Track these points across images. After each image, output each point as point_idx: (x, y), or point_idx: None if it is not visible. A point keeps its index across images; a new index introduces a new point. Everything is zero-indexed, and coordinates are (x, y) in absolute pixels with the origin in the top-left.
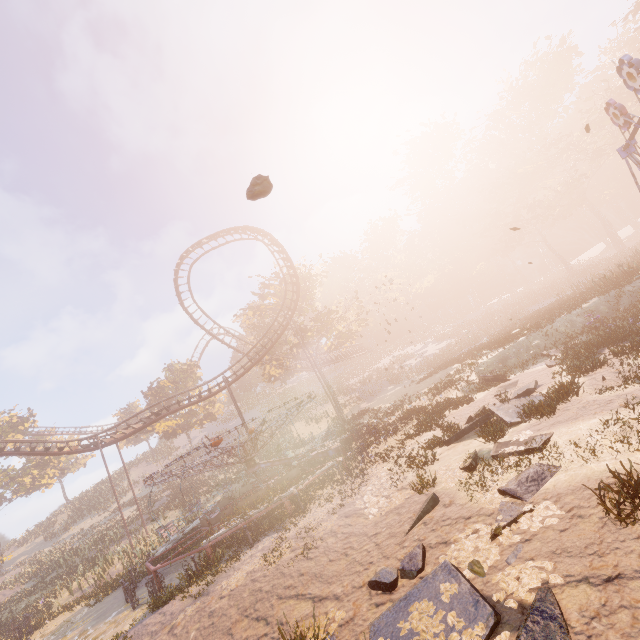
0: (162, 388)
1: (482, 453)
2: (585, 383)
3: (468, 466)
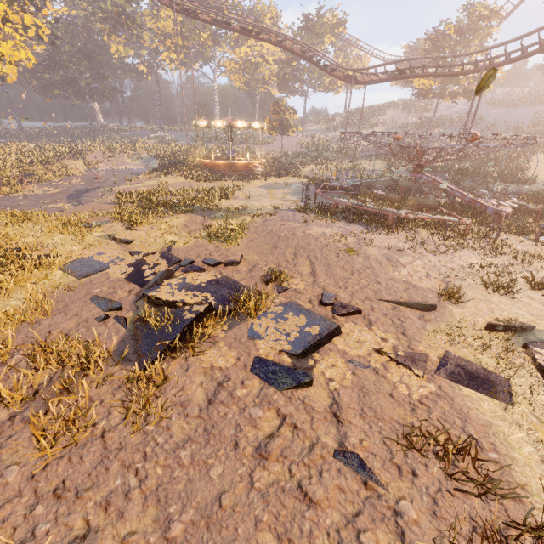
0: (444, 35)
1: (537, 334)
2: None
3: (487, 323)
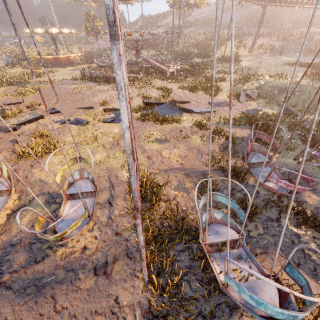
0: None
1: None
2: (178, 126)
3: (102, 109)
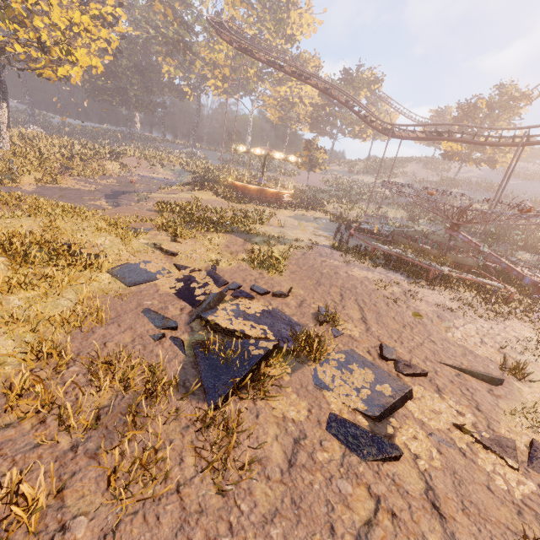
0: (476, 107)
1: None
2: None
3: None
